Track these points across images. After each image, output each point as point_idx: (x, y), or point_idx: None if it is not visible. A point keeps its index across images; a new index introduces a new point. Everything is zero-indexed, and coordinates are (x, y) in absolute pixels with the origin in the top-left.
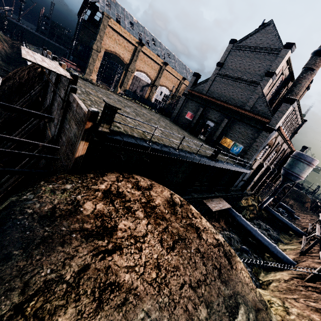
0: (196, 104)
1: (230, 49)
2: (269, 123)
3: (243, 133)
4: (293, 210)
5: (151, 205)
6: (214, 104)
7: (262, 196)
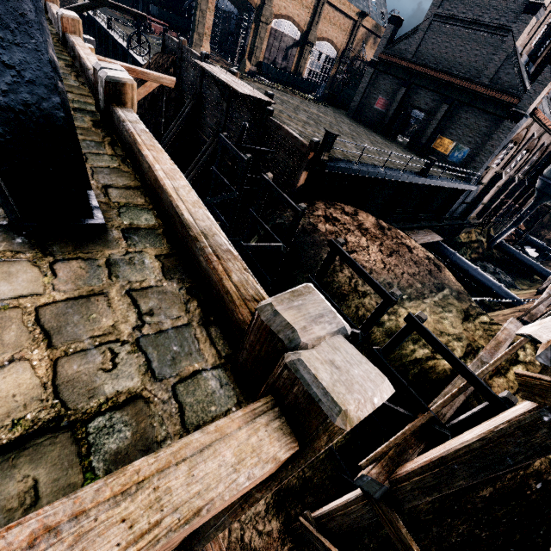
0: (394, 80)
1: None
2: (517, 105)
3: (471, 127)
4: (550, 247)
5: (363, 228)
6: (427, 78)
7: (497, 229)
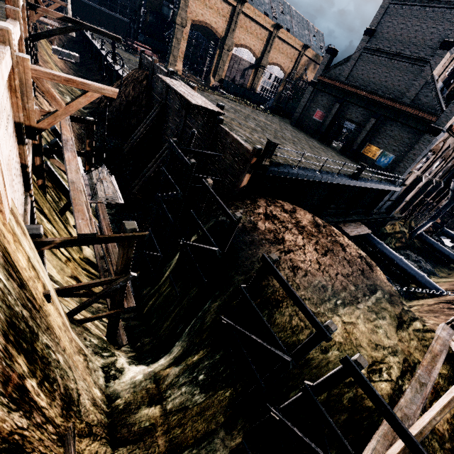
0: (330, 97)
1: (388, 4)
2: (435, 122)
3: (395, 138)
4: None
5: (300, 226)
6: (357, 97)
7: (417, 221)
